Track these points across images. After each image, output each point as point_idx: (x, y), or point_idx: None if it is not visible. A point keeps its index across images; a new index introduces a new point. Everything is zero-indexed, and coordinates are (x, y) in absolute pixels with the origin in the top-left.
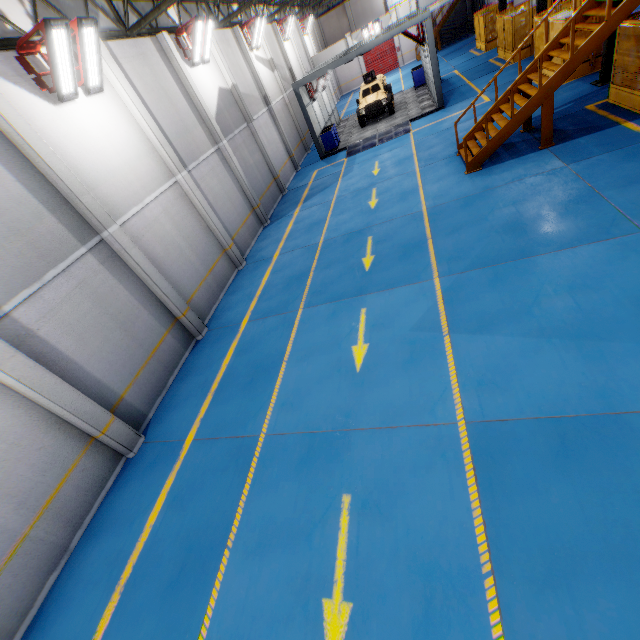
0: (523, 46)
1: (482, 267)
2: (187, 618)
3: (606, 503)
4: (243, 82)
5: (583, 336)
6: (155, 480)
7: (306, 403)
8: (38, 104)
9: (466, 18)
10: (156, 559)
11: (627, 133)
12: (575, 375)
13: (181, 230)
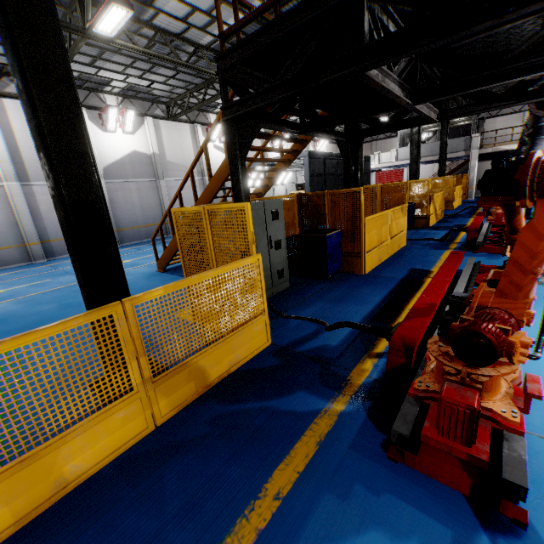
0: None
1: None
2: None
3: None
4: (177, 155)
5: None
6: None
7: None
8: None
9: None
10: None
11: None
12: None
13: None
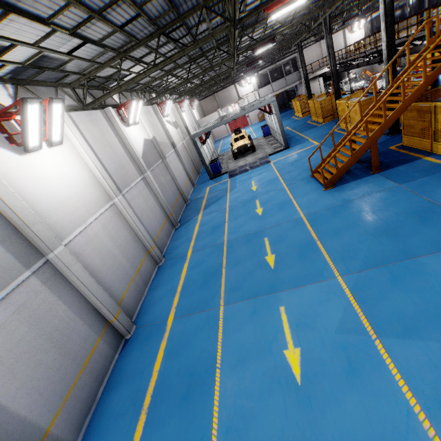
0: (328, 115)
1: (375, 266)
2: None
3: None
4: (159, 135)
5: None
6: None
7: (254, 429)
8: (6, 155)
9: (284, 101)
10: None
11: (431, 164)
12: None
13: (115, 241)
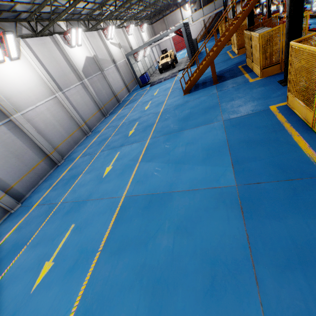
0: None
1: (165, 135)
2: (1, 270)
3: (148, 224)
4: (101, 53)
5: (179, 162)
6: (16, 221)
7: (80, 190)
8: None
9: None
10: (2, 250)
11: (244, 78)
12: (168, 177)
13: (56, 117)
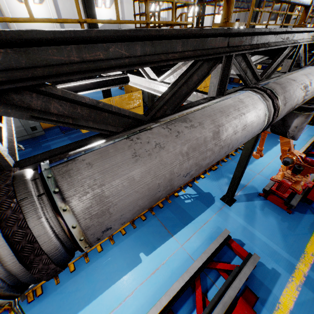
0: None
1: None
2: None
3: None
4: None
5: None
6: None
7: None
8: (15, 2)
9: None
10: None
11: None
12: None
13: None
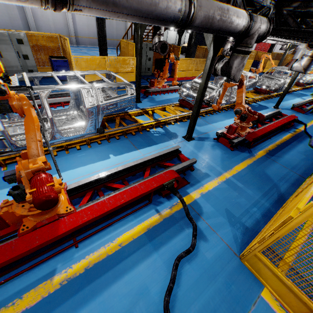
0: None
1: None
2: None
3: None
4: None
5: None
6: None
7: None
8: None
9: None
10: None
11: None
12: None
13: (54, 16)
